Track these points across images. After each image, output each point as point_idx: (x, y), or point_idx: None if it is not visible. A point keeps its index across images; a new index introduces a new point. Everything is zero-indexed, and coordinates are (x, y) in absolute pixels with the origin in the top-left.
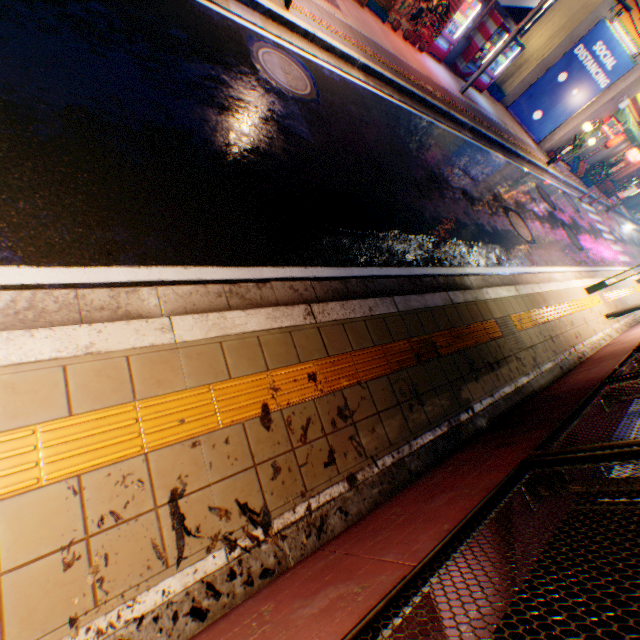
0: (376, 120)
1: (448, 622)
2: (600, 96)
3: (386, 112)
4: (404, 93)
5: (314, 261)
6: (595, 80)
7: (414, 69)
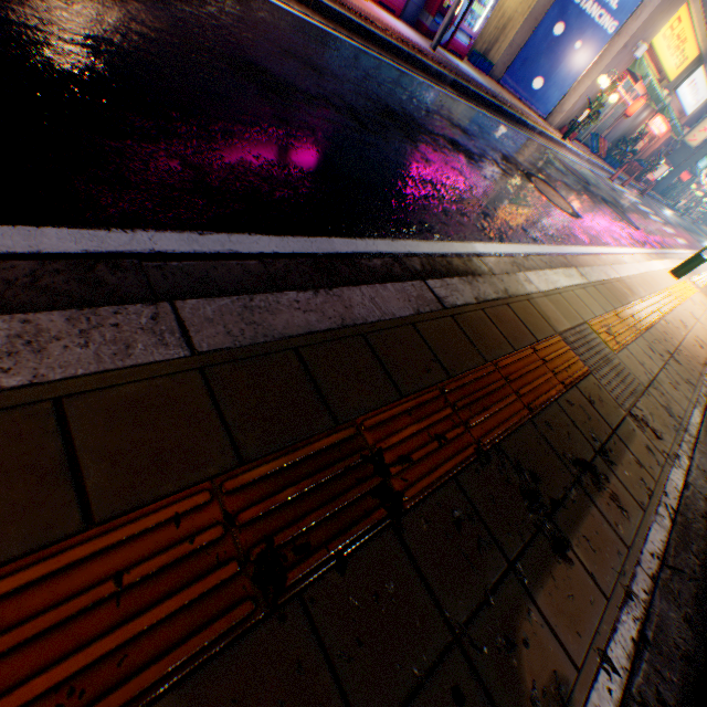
0: (268, 24)
1: None
2: (610, 45)
3: (295, 25)
4: (334, 19)
5: None
6: (600, 25)
7: (353, 5)
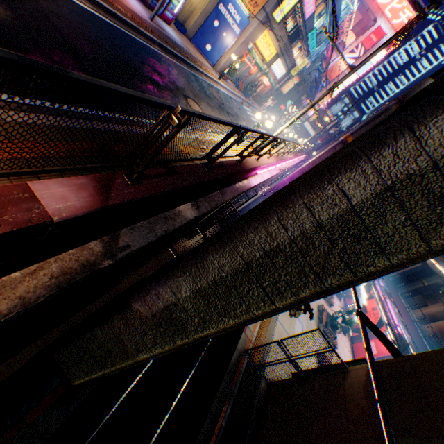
0: (68, 15)
1: (48, 203)
2: (238, 39)
3: (79, 13)
4: (97, 5)
5: (1, 90)
6: (233, 29)
7: None
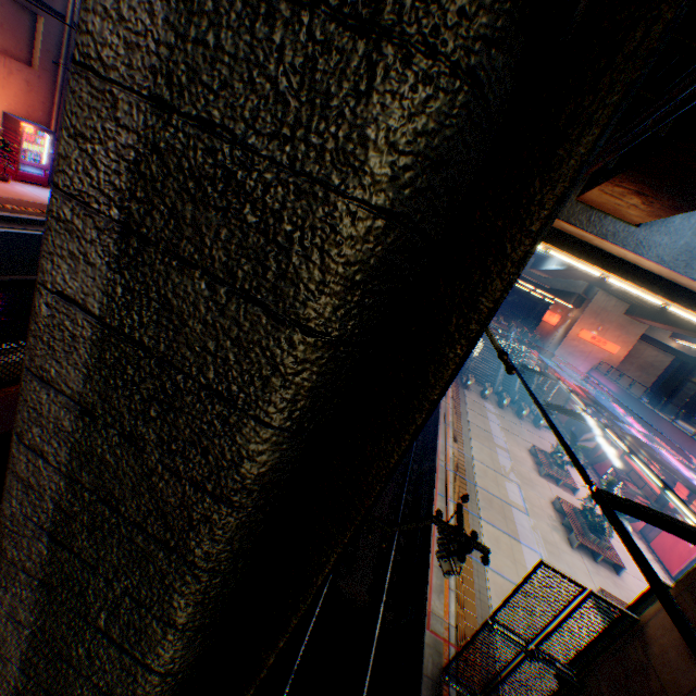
0: None
1: None
2: None
3: None
4: None
5: None
6: None
7: None
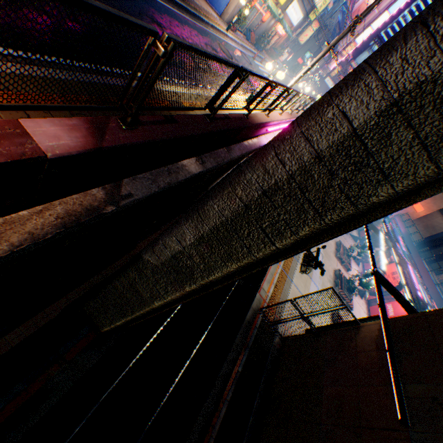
0: None
1: (40, 140)
2: None
3: None
4: None
5: None
6: None
7: None
